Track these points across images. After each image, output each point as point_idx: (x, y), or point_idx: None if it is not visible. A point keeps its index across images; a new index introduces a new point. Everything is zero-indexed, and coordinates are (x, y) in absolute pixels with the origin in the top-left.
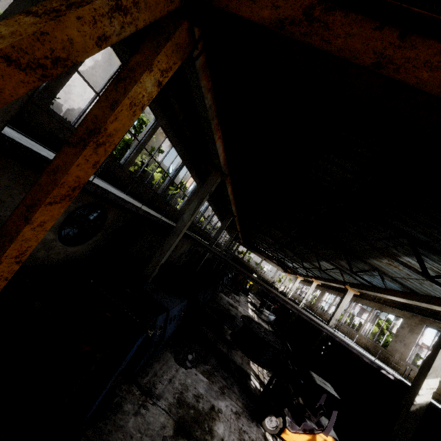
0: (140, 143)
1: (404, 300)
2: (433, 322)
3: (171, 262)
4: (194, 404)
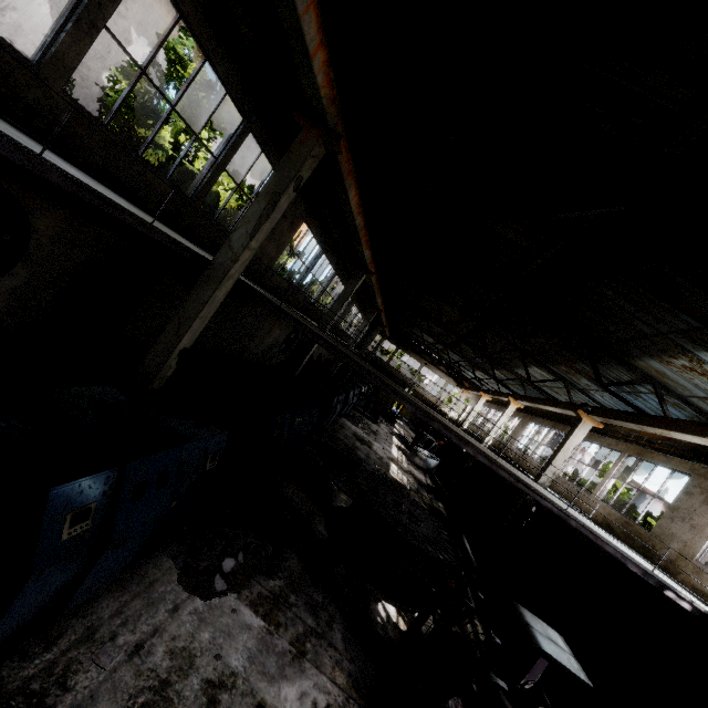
0: (83, 2)
1: None
2: None
3: (251, 361)
4: None
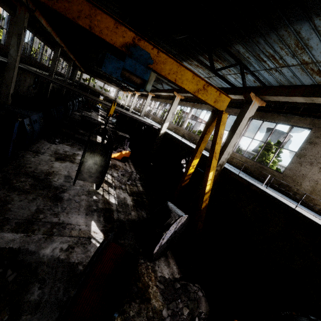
0: None
1: (166, 93)
2: (180, 103)
3: (23, 95)
4: (64, 153)
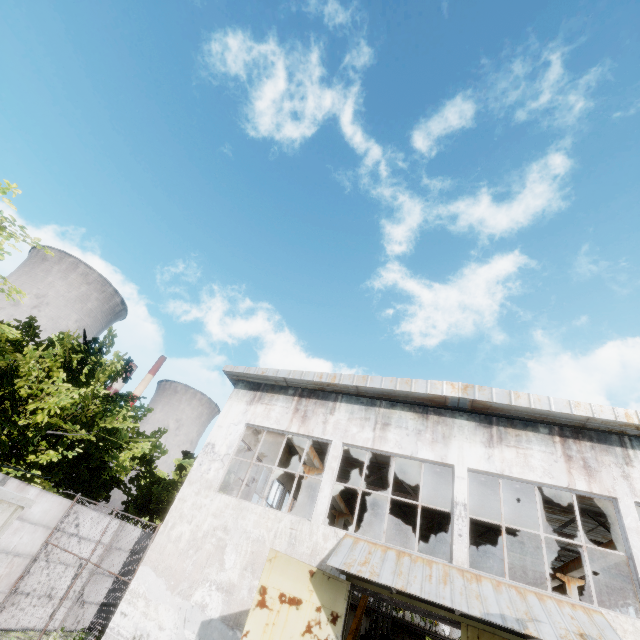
0: None
1: None
2: None
3: None
4: None
